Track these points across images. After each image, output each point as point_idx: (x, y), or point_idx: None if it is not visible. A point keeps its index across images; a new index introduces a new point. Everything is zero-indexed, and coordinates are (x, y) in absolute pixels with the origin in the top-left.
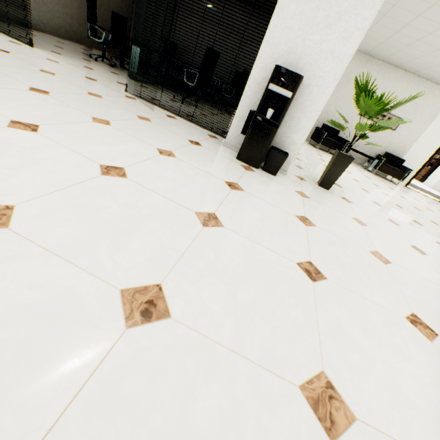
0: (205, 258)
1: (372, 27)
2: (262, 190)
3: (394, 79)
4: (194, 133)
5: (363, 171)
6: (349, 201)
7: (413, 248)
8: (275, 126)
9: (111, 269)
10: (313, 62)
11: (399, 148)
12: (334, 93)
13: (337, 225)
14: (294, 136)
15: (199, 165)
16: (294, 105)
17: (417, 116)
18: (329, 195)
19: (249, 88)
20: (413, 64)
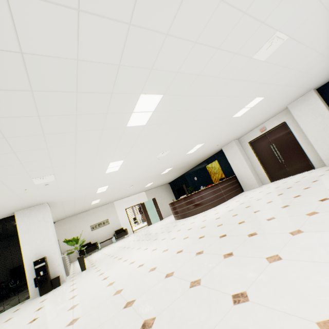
0: (43, 310)
1: (65, 213)
2: (55, 292)
3: (92, 213)
4: (12, 310)
5: (112, 245)
6: (95, 265)
7: (114, 258)
8: (47, 273)
9: (22, 326)
10: (46, 250)
11: (117, 226)
12: (74, 233)
13: (86, 275)
14: (57, 269)
15: (26, 309)
16: (49, 262)
17: (111, 214)
18: (86, 270)
19: (28, 273)
20: (91, 207)
